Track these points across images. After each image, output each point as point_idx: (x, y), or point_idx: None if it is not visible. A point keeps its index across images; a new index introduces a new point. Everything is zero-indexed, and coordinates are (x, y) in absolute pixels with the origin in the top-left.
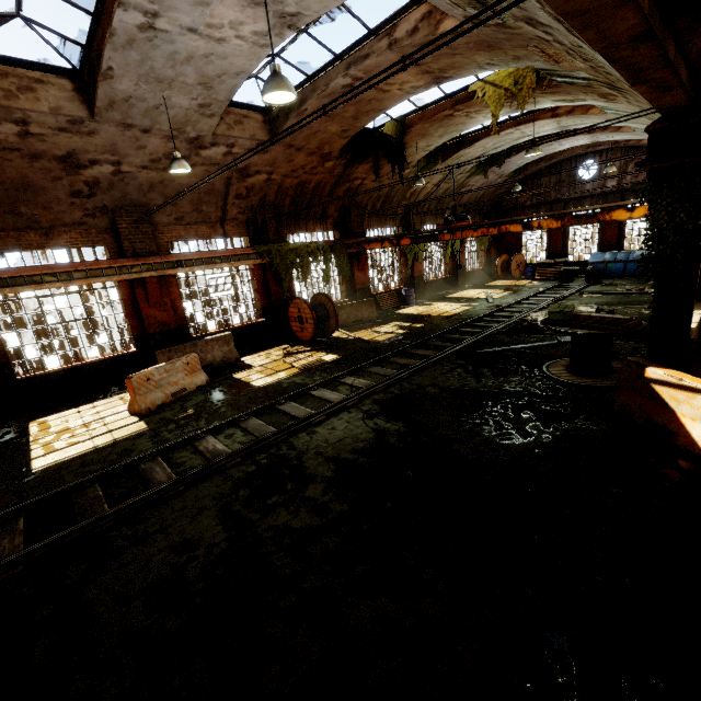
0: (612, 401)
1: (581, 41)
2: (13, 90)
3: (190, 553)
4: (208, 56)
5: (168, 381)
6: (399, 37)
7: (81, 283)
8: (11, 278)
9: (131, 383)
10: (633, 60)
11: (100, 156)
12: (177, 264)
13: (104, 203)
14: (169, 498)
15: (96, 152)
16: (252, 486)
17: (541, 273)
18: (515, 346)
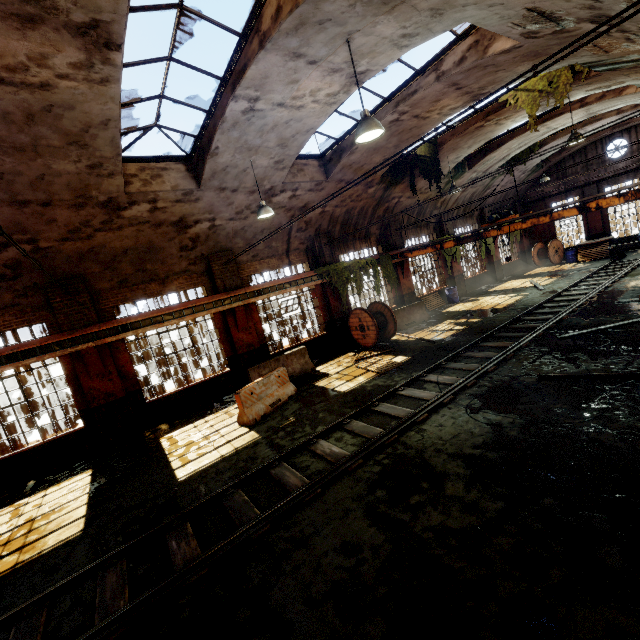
0: None
1: None
2: (148, 179)
3: (356, 556)
4: (288, 122)
5: (266, 394)
6: (446, 69)
7: (189, 318)
8: (142, 321)
9: (240, 398)
10: None
11: (201, 216)
12: (257, 293)
13: (202, 252)
14: (310, 501)
15: (199, 214)
16: (386, 487)
17: (585, 254)
18: (599, 327)
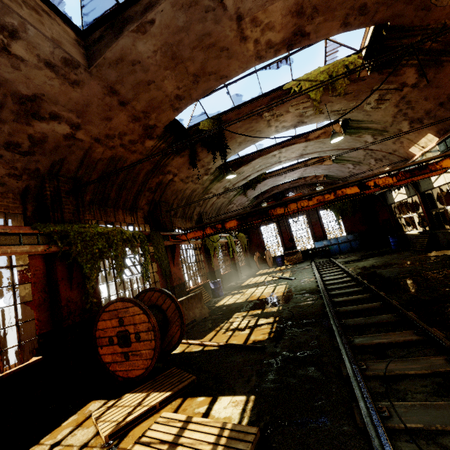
0: None
1: None
2: None
3: None
4: None
5: None
6: None
7: None
8: None
9: None
10: None
11: None
12: None
13: None
14: None
15: None
16: None
17: (289, 260)
18: None
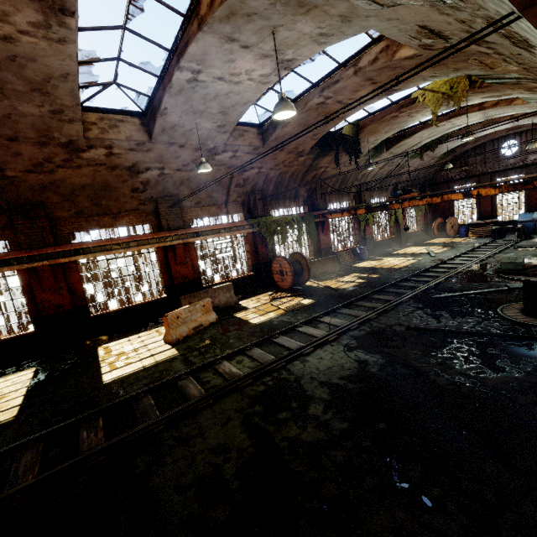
0: None
1: (523, 49)
2: (106, 128)
3: (224, 455)
4: (228, 94)
5: (190, 319)
6: (362, 66)
7: (135, 249)
8: (93, 247)
9: (167, 320)
10: None
11: (152, 164)
12: (196, 234)
13: (151, 195)
14: (202, 409)
15: (150, 162)
16: (264, 403)
17: (474, 231)
18: (465, 292)
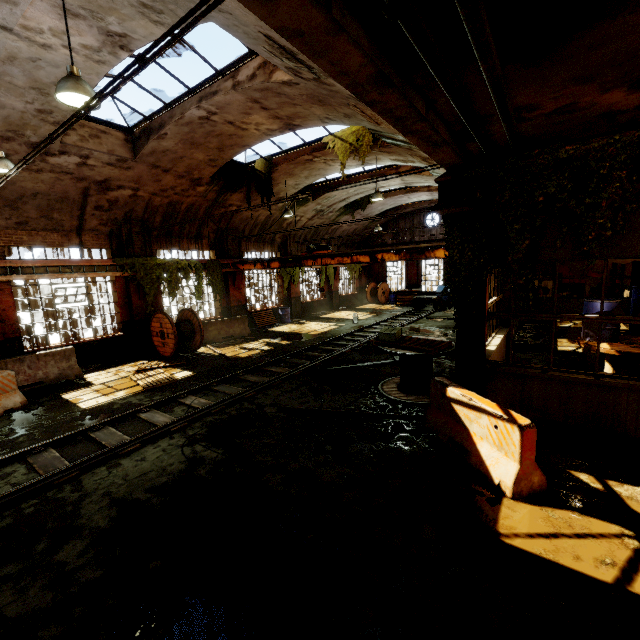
0: (425, 419)
1: None
2: None
3: None
4: (36, 60)
5: None
6: (241, 80)
7: None
8: None
9: None
10: (388, 106)
11: None
12: (11, 270)
13: None
14: None
15: None
16: None
17: (401, 299)
18: (361, 364)
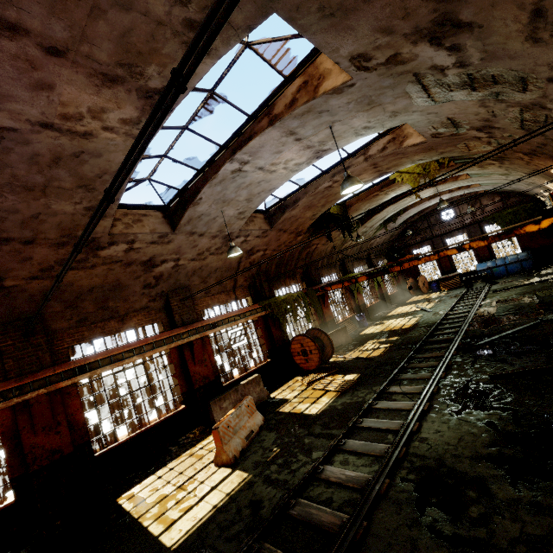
0: None
1: (525, 130)
2: (130, 223)
3: None
4: (260, 182)
5: (239, 426)
6: (372, 154)
7: (150, 353)
8: (101, 360)
9: (219, 433)
10: None
11: (168, 256)
12: (212, 325)
13: (162, 289)
14: (361, 539)
15: (167, 254)
16: (434, 504)
17: (444, 285)
18: (502, 334)
